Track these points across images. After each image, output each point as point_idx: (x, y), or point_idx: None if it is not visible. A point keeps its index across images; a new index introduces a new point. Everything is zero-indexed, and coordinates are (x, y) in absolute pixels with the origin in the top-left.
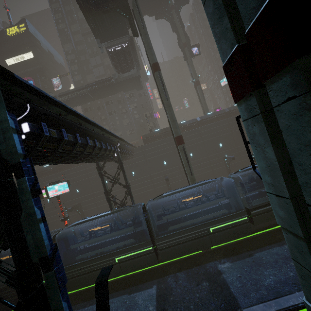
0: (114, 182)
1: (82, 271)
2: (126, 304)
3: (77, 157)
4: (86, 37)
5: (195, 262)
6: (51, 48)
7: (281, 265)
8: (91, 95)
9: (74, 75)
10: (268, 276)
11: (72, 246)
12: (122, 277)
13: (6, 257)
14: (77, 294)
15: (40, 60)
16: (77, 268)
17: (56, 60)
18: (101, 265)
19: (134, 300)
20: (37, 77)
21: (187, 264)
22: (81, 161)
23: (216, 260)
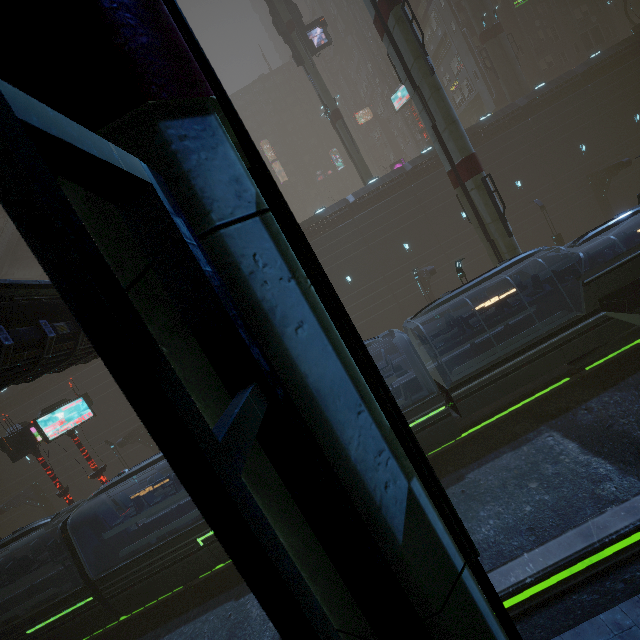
0: None
1: (137, 576)
2: (230, 622)
3: (31, 371)
4: None
5: None
6: None
7: (512, 492)
8: None
9: None
10: (486, 521)
11: (105, 534)
12: (225, 565)
13: None
14: (146, 614)
15: None
16: (126, 574)
17: None
18: (173, 557)
19: (244, 611)
20: None
21: None
22: (69, 365)
23: None
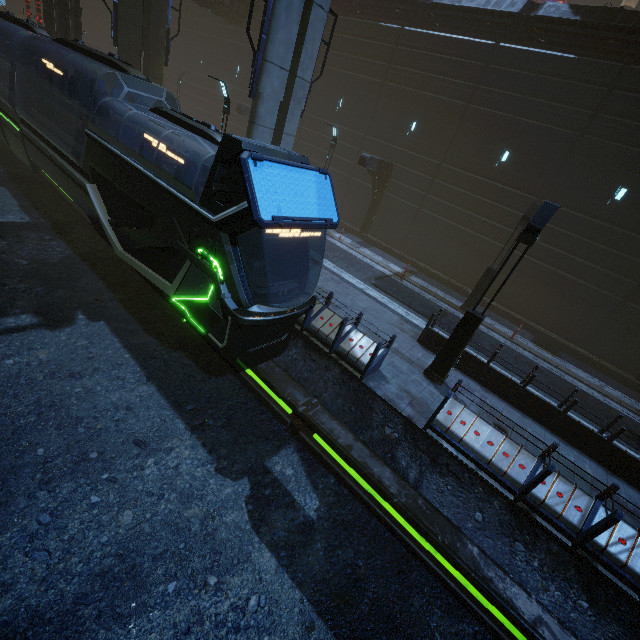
0: None
1: None
2: None
3: None
4: None
5: (9, 158)
6: None
7: None
8: None
9: None
10: None
11: None
12: None
13: None
14: None
15: None
16: None
17: None
18: None
19: None
20: None
21: (6, 154)
22: None
23: (4, 167)
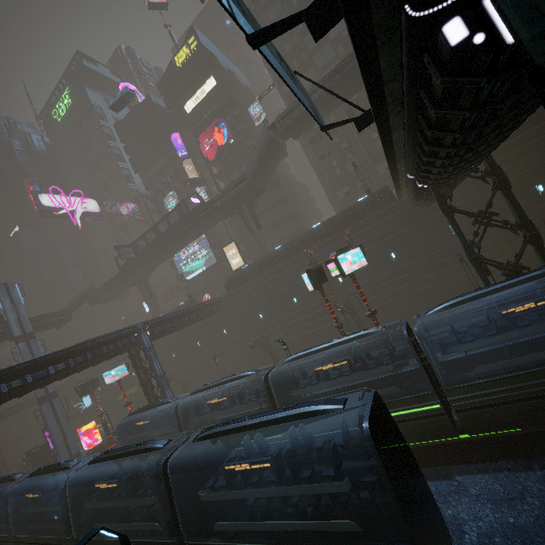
0: (487, 222)
1: (498, 397)
2: None
3: (535, 107)
4: (288, 0)
5: None
6: (230, 64)
7: None
8: (328, 100)
9: (281, 85)
10: None
11: (460, 346)
12: None
13: (328, 366)
14: (472, 443)
15: (225, 86)
16: (484, 391)
17: (239, 82)
18: None
19: None
20: (229, 114)
21: None
22: (466, 158)
23: None
